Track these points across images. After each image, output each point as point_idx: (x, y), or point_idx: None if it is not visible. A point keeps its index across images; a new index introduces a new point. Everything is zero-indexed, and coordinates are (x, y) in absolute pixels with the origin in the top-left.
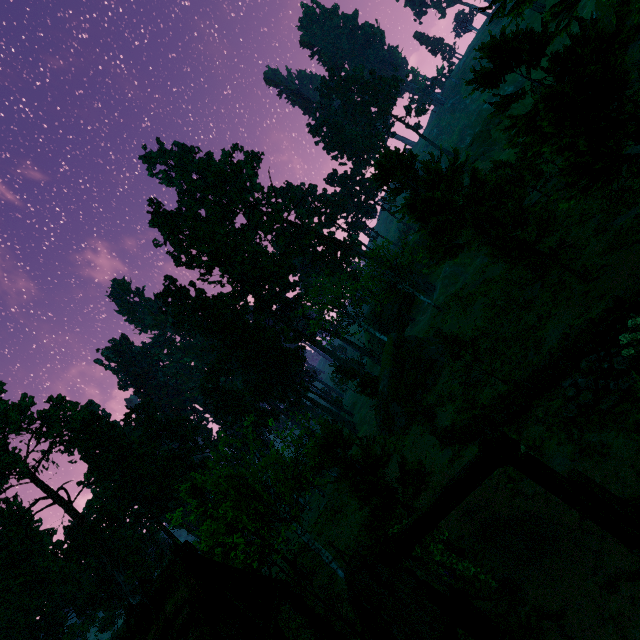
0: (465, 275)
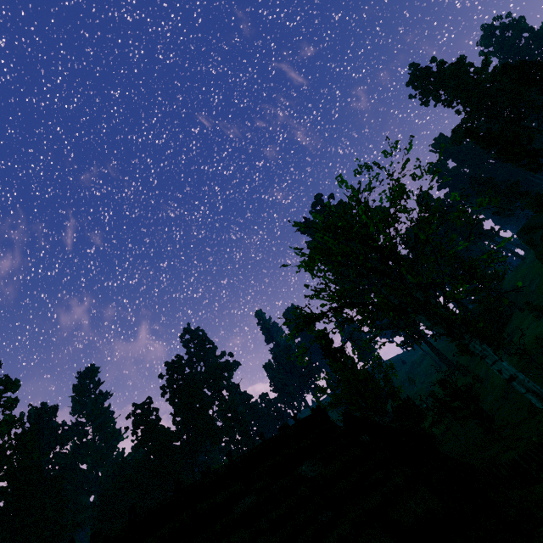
0: None
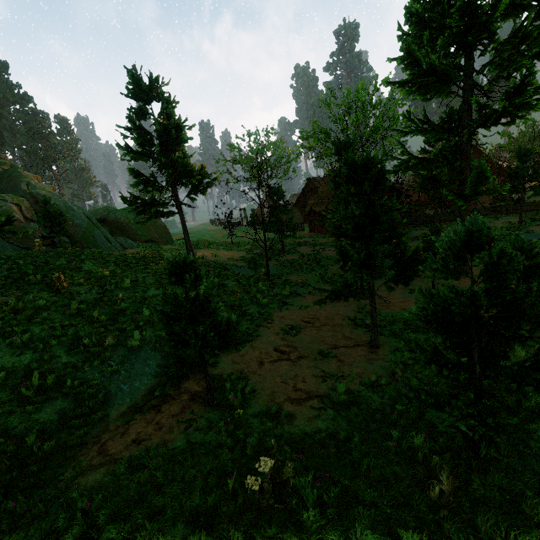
0: None
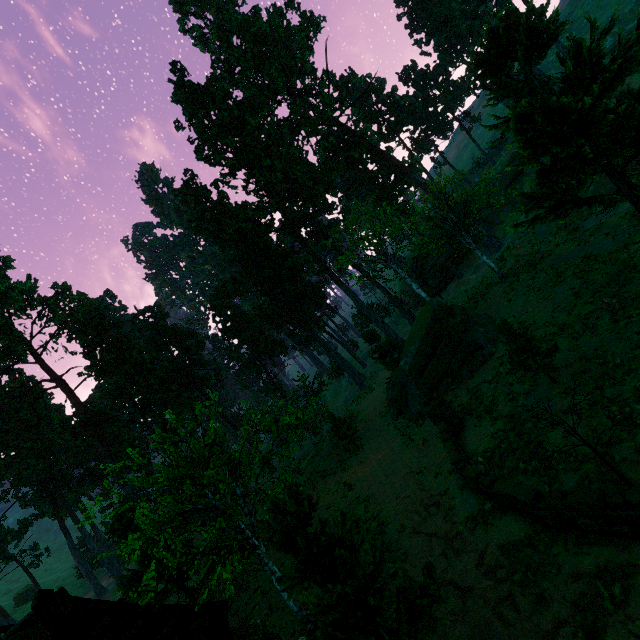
0: (548, 237)
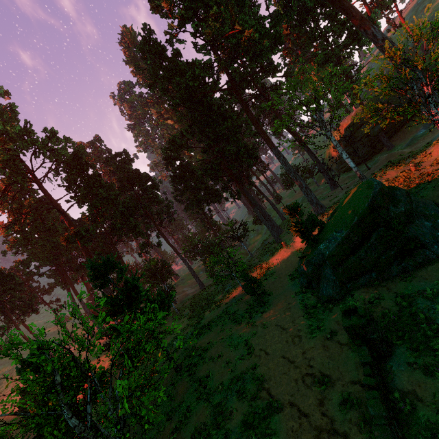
0: None
